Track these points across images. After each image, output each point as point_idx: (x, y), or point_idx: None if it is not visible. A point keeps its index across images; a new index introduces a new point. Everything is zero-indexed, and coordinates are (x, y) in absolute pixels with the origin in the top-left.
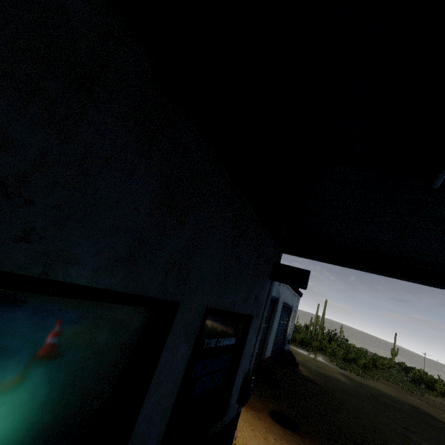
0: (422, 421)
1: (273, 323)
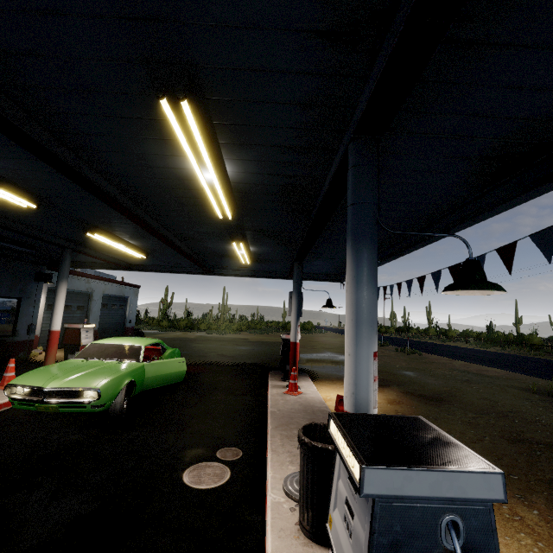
0: (227, 341)
1: (92, 308)
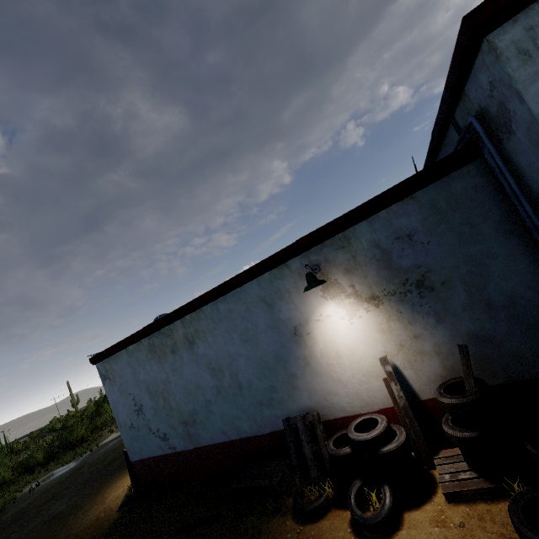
0: None
1: None
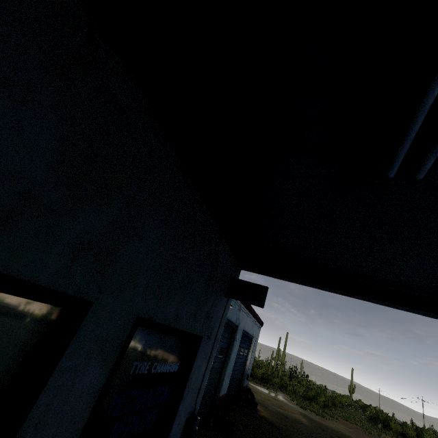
0: None
1: (231, 354)
